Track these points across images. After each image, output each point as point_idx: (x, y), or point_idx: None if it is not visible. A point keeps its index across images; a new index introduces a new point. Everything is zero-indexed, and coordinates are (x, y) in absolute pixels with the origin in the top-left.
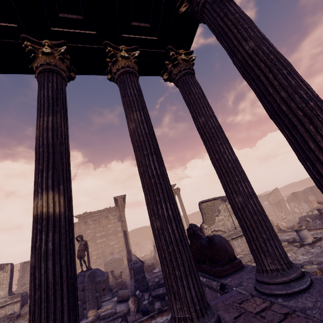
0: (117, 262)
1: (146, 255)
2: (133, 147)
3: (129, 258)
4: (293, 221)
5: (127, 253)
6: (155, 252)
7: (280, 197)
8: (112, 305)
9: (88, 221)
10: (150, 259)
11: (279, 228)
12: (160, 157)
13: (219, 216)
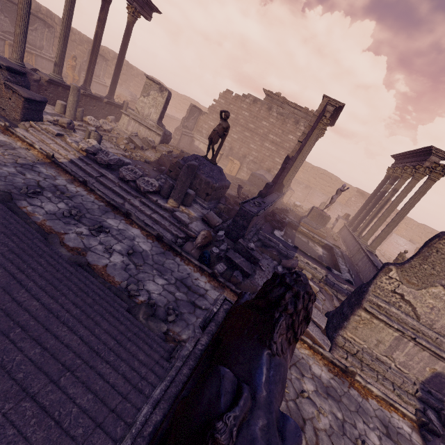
0: (264, 183)
1: (301, 206)
2: None
3: (262, 193)
4: None
5: (265, 185)
6: (307, 215)
7: None
8: (197, 216)
9: (273, 109)
10: (297, 214)
11: None
12: None
13: None
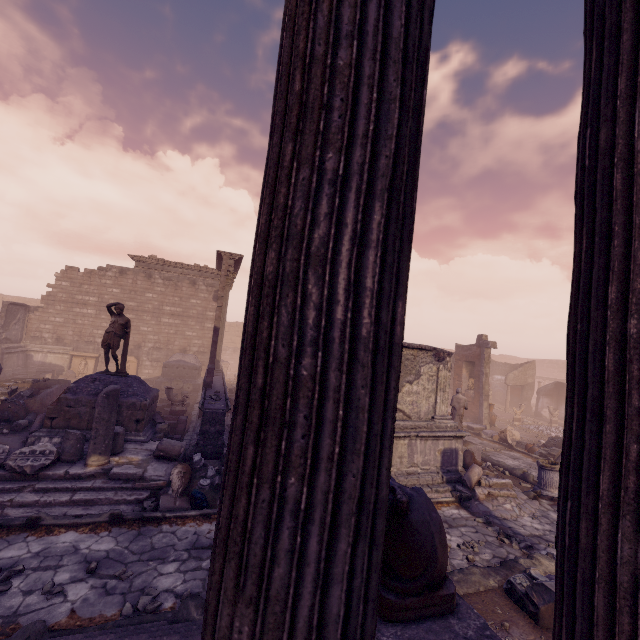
0: (188, 370)
1: None
2: (276, 100)
3: (208, 382)
4: (532, 433)
5: (208, 371)
6: None
7: (530, 379)
8: (144, 457)
9: (154, 275)
10: None
11: (504, 439)
12: (404, 230)
13: (413, 384)
